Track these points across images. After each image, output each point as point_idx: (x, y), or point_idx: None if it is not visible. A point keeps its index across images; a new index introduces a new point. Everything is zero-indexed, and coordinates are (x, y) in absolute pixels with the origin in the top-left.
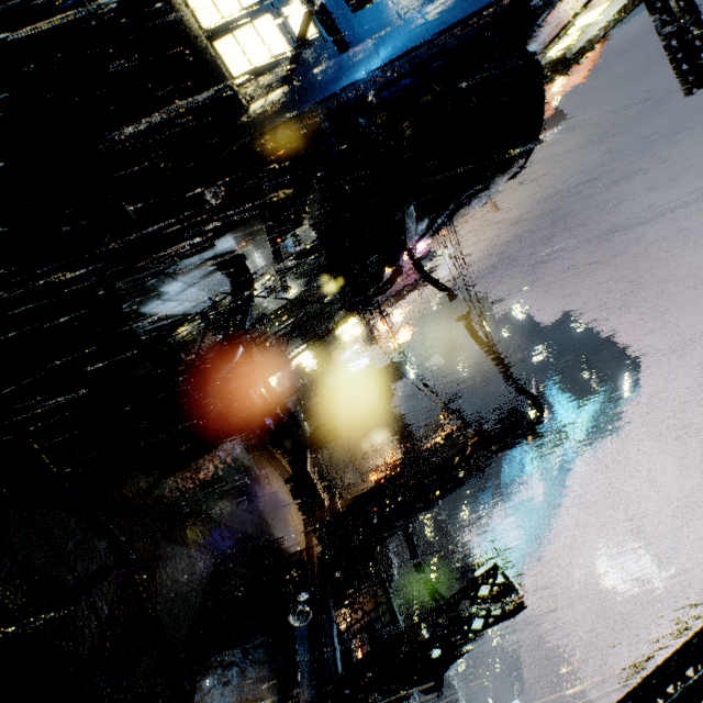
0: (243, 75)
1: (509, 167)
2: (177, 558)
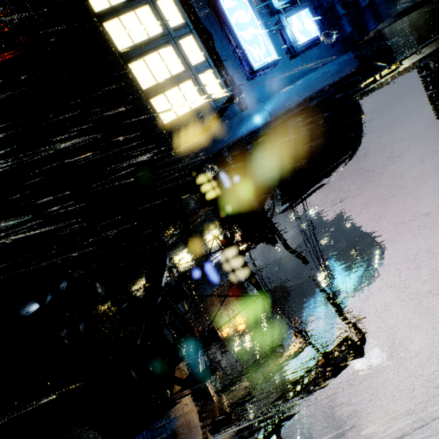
0: (170, 122)
1: (338, 169)
2: None
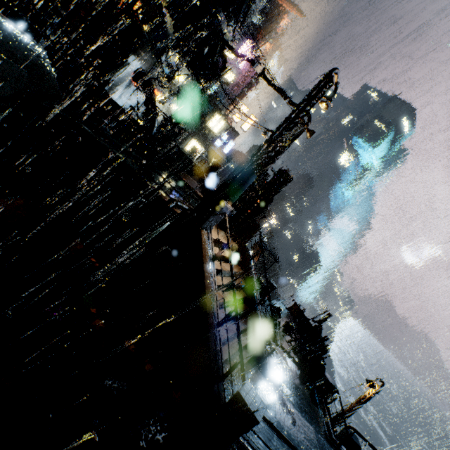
0: None
1: None
2: (156, 175)
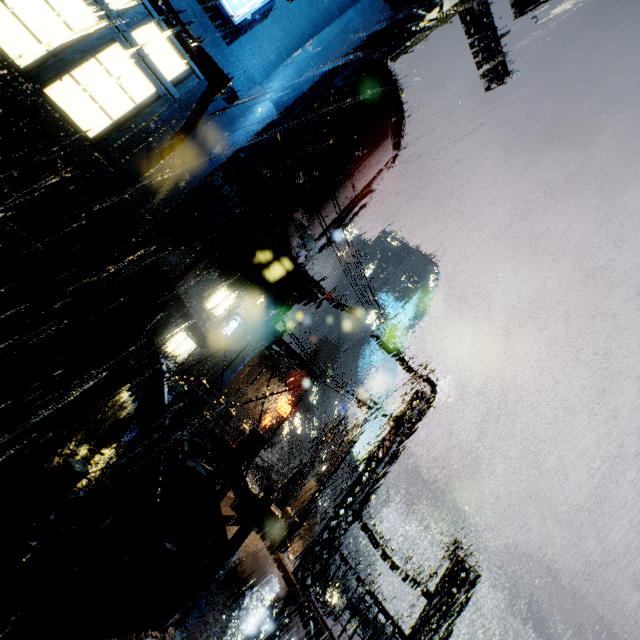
0: (102, 132)
1: (380, 179)
2: None
